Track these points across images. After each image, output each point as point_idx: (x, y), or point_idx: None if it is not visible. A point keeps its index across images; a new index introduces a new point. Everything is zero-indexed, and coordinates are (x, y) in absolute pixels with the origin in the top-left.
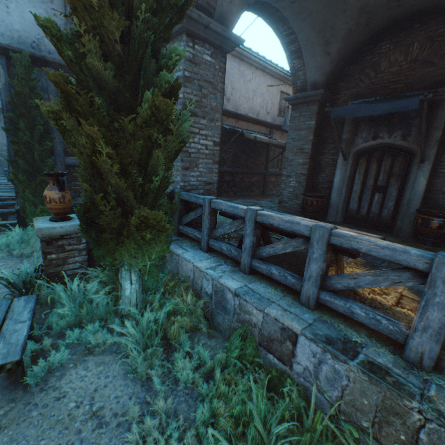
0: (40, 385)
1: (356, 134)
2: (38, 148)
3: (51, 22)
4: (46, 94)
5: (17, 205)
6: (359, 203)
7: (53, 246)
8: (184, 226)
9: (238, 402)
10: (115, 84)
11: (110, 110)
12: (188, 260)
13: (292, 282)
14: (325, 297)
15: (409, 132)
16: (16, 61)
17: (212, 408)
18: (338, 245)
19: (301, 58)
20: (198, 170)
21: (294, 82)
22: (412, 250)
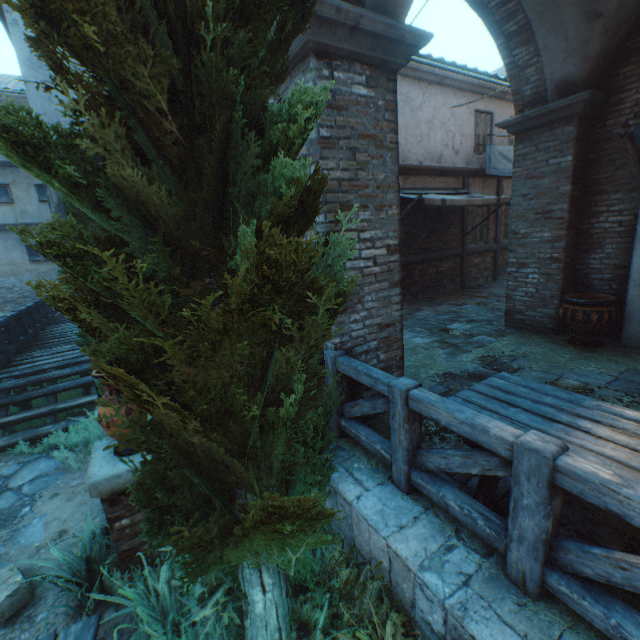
0: None
1: None
2: None
3: (15, 108)
4: None
5: None
6: None
7: (122, 504)
8: (350, 421)
9: None
10: (175, 208)
11: (174, 265)
12: (373, 526)
13: None
14: None
15: None
16: None
17: None
18: None
19: (530, 42)
20: (363, 306)
21: (516, 90)
22: None
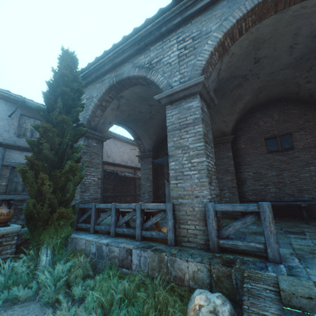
0: None
1: None
2: None
3: (32, 140)
4: None
5: None
6: None
7: None
8: (81, 223)
9: (106, 290)
10: (53, 158)
11: (49, 167)
12: (83, 238)
13: (132, 232)
14: (144, 232)
15: None
16: None
17: (93, 297)
18: (144, 209)
19: (141, 140)
20: (90, 192)
21: (140, 149)
22: (161, 203)
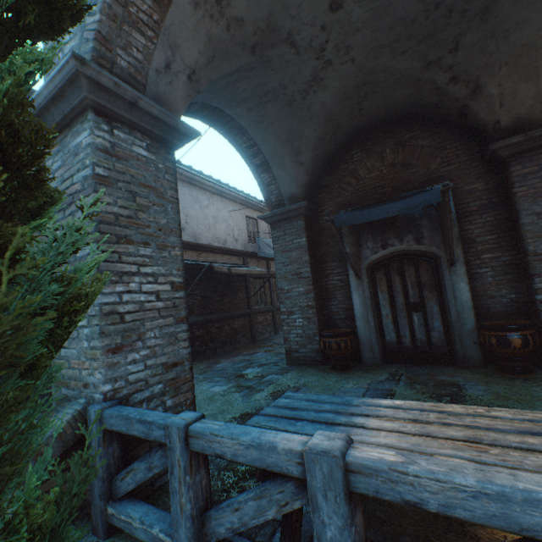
0: None
1: (360, 245)
2: None
3: None
4: None
5: None
6: (397, 330)
7: None
8: (121, 502)
9: None
10: None
11: None
12: None
13: None
14: None
15: (421, 234)
16: None
17: None
18: None
19: (270, 171)
20: (145, 343)
21: (267, 198)
22: None
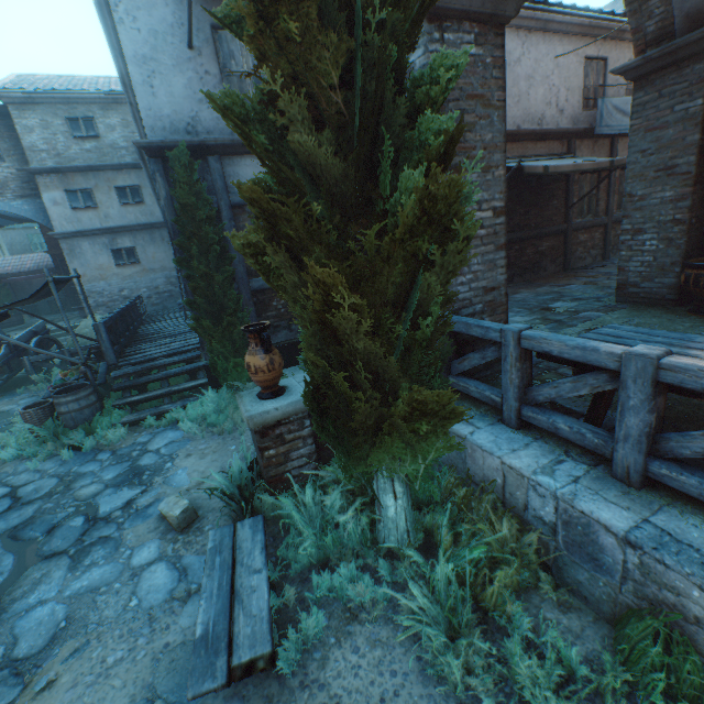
0: (298, 675)
1: None
2: (217, 278)
3: (230, 96)
4: (214, 196)
5: (203, 358)
6: None
7: (269, 437)
8: (458, 377)
9: None
10: (336, 168)
11: (332, 216)
12: (488, 450)
13: None
14: None
15: None
16: (173, 161)
17: None
18: None
19: None
20: (469, 269)
21: (637, 28)
22: None
